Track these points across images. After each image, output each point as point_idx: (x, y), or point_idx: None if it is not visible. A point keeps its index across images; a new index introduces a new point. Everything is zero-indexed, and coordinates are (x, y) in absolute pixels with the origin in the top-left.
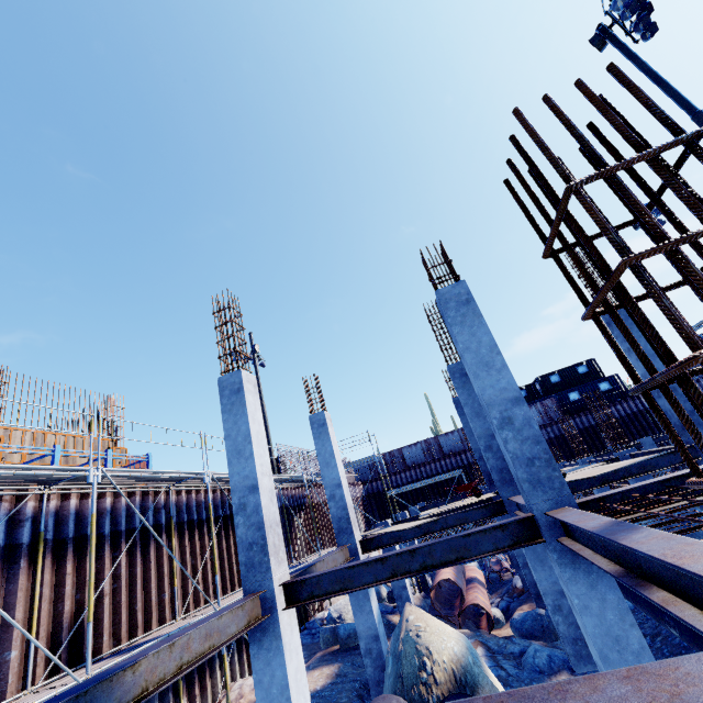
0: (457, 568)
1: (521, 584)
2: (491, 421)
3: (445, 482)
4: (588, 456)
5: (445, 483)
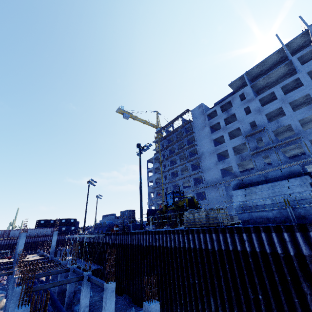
0: None
1: (6, 283)
2: (17, 253)
3: (2, 248)
4: (45, 251)
5: (1, 249)
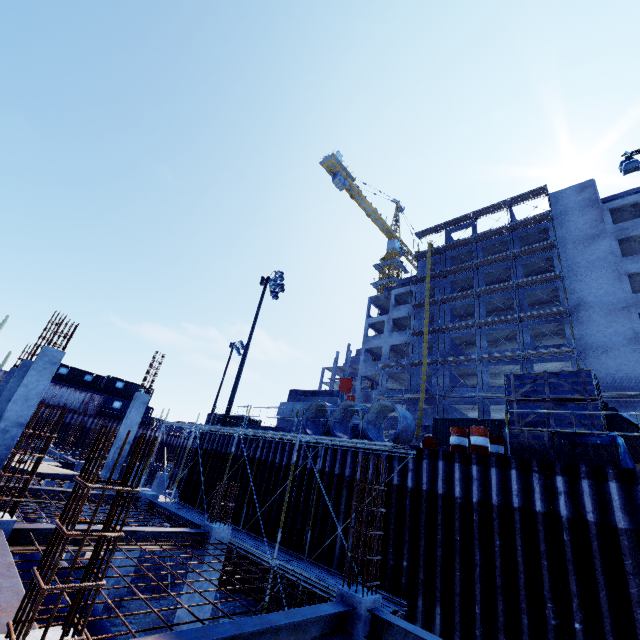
0: None
1: None
2: None
3: None
4: (69, 452)
5: None
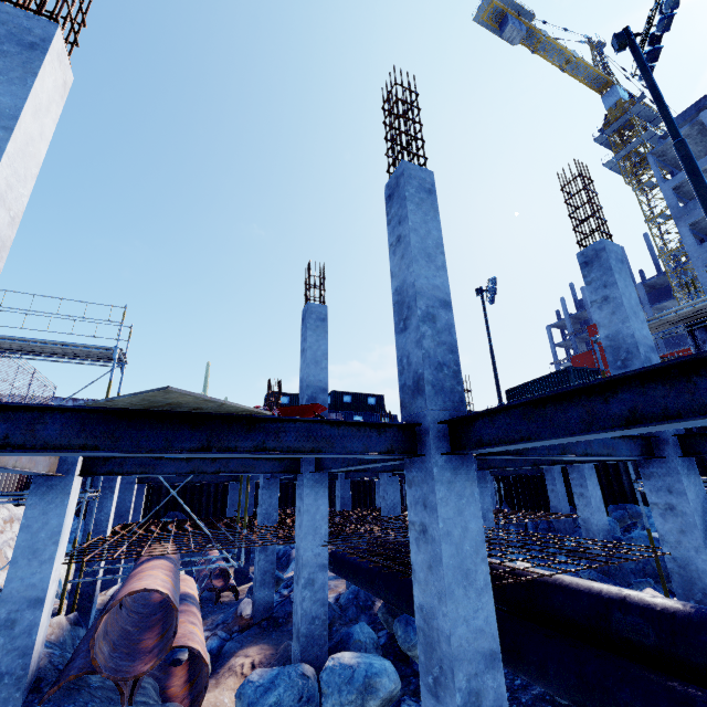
0: (175, 574)
1: (250, 612)
2: None
3: None
4: None
5: None
